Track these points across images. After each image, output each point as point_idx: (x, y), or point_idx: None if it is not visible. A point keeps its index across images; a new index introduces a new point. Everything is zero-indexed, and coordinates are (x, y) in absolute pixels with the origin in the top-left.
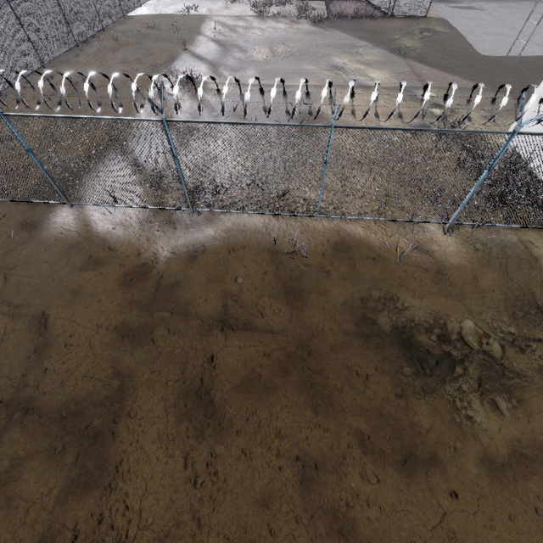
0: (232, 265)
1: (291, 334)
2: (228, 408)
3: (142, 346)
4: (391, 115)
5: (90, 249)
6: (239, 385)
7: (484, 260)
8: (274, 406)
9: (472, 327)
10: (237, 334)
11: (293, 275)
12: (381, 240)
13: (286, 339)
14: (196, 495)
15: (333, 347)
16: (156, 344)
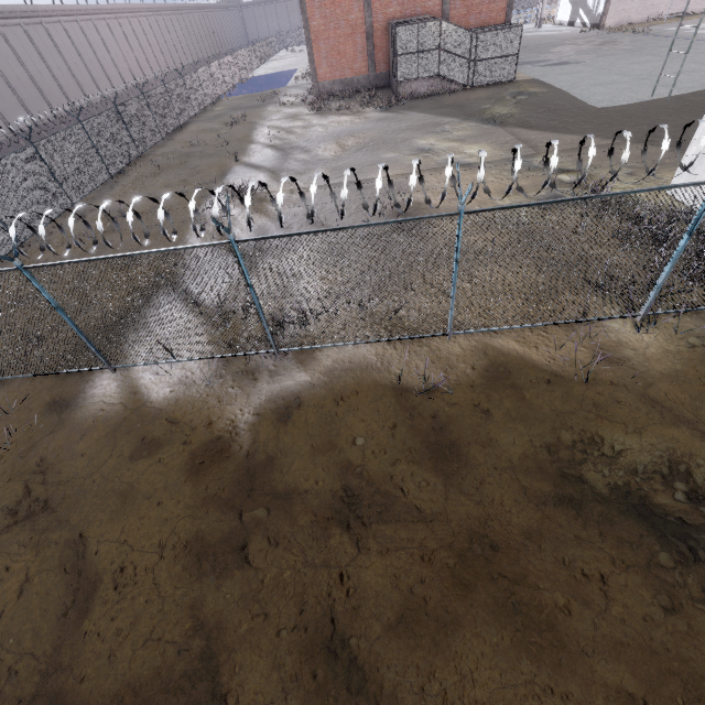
0: (344, 422)
1: (453, 518)
2: (385, 670)
3: (229, 571)
4: (545, 185)
5: (142, 428)
6: (395, 624)
7: None
8: (462, 659)
9: None
10: (371, 530)
11: (435, 423)
12: (548, 353)
13: (448, 528)
14: None
15: (526, 532)
16: (251, 563)
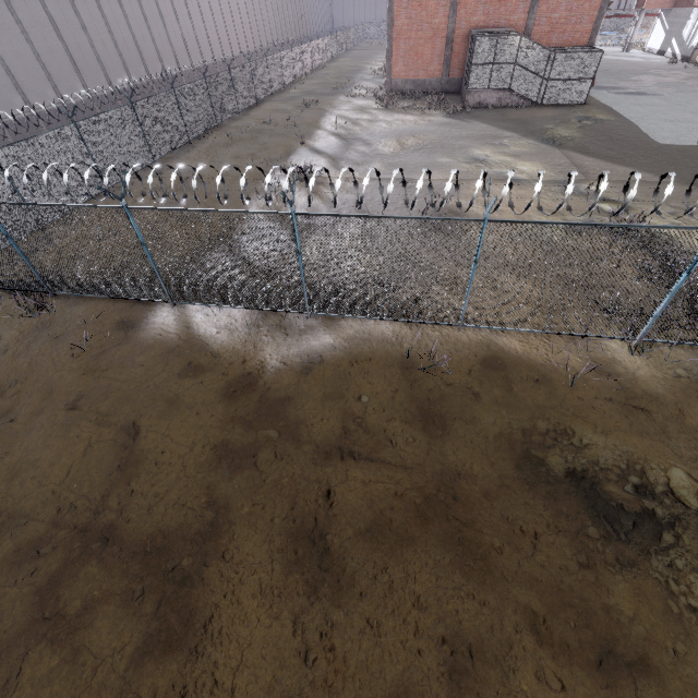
0: (354, 380)
1: (429, 471)
2: (349, 560)
3: (243, 472)
4: (559, 208)
5: (190, 354)
6: (364, 531)
7: (691, 389)
8: (411, 563)
9: (683, 479)
10: (360, 466)
11: (431, 395)
12: (544, 358)
13: (423, 477)
14: (307, 675)
15: (486, 491)
16: (260, 470)
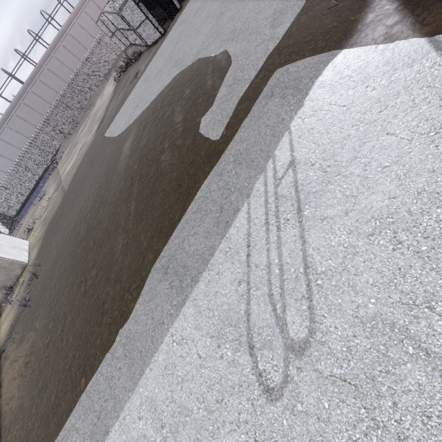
0: None
1: None
2: None
3: None
4: None
5: None
6: None
7: None
8: None
9: None
10: None
11: None
12: None
13: None
14: None
15: None
16: None
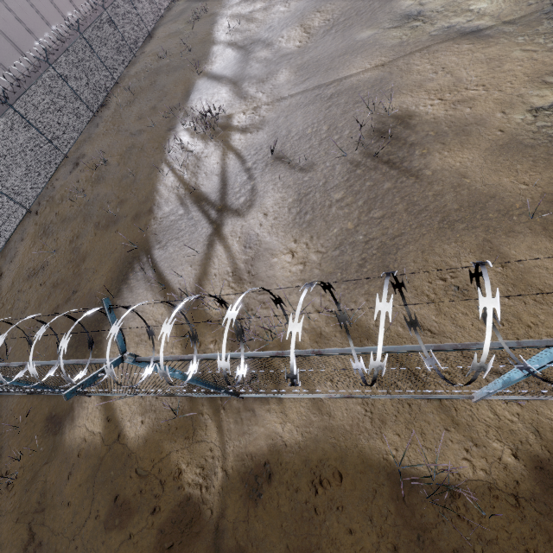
0: (325, 528)
1: None
2: None
3: None
4: None
5: (115, 479)
6: None
7: None
8: None
9: None
10: None
11: None
12: None
13: None
14: None
15: None
16: None
